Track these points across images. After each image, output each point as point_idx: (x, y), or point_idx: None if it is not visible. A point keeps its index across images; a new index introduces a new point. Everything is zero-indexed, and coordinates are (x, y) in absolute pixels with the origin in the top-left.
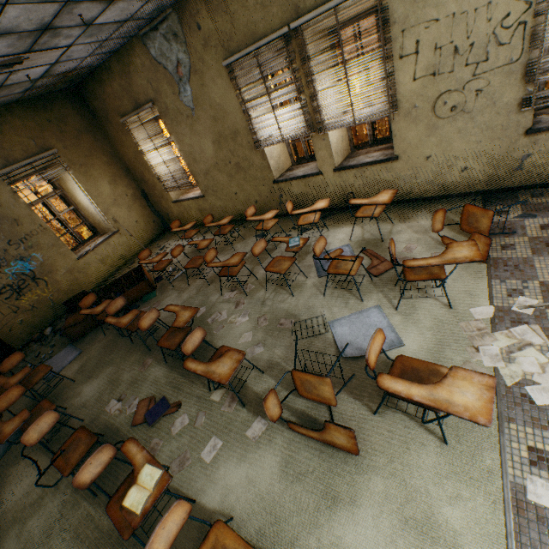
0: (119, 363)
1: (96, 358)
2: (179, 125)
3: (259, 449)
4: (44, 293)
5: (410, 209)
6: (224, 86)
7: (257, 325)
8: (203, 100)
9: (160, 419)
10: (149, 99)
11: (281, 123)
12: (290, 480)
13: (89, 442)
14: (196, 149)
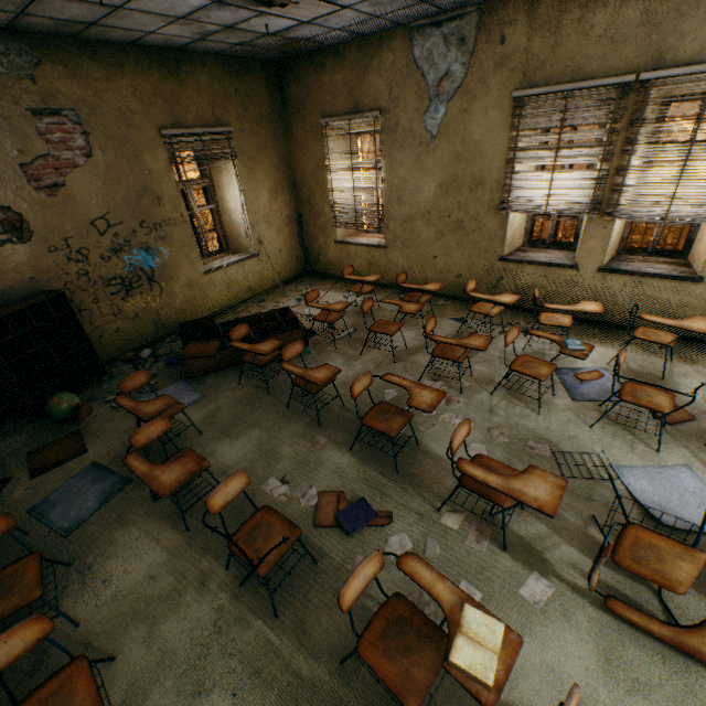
0: (271, 428)
1: (230, 411)
2: (402, 150)
3: (550, 622)
4: (153, 302)
5: (691, 349)
6: (496, 121)
7: (491, 438)
8: (455, 130)
9: (362, 529)
10: (377, 106)
11: (555, 189)
12: (623, 688)
13: (289, 534)
14: (409, 187)
